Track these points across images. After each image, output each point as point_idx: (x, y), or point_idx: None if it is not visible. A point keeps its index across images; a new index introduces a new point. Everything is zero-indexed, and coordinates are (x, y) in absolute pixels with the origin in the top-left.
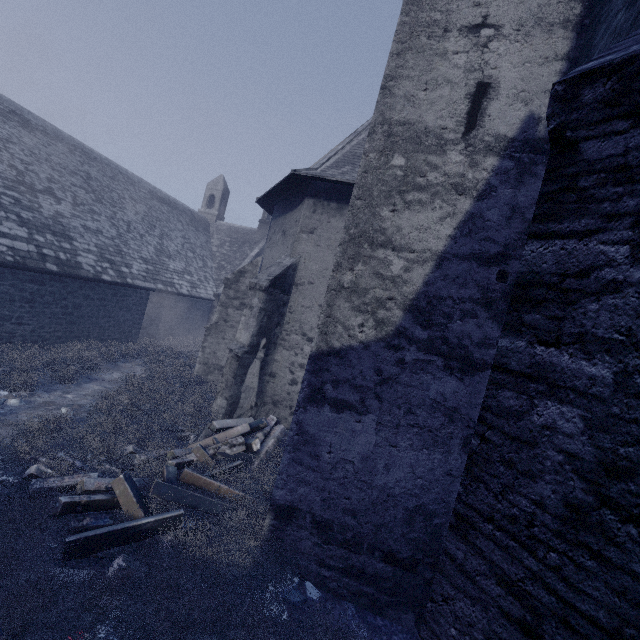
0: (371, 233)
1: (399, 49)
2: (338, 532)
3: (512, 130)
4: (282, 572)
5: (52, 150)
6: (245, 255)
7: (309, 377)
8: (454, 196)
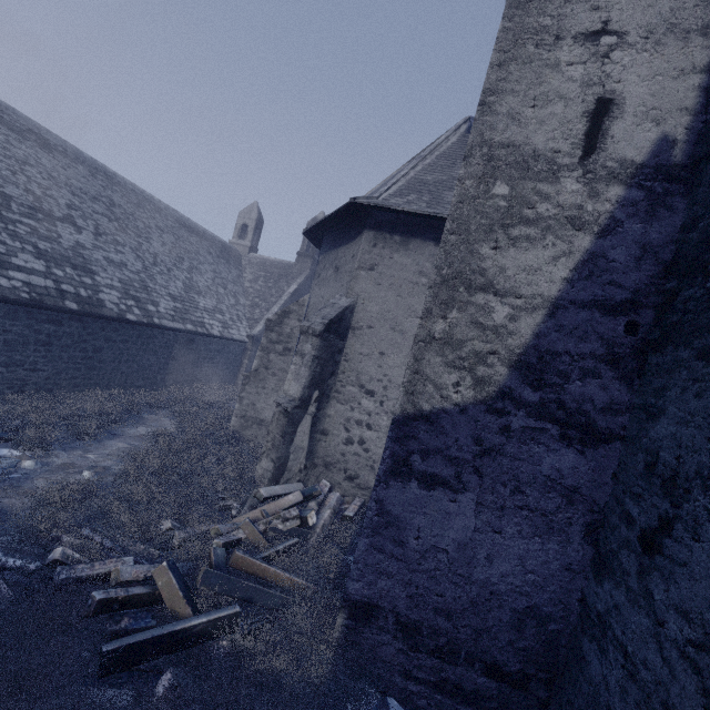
0: (468, 274)
1: (501, 59)
2: (428, 637)
3: (641, 154)
4: (363, 688)
5: (72, 173)
6: (281, 291)
7: (392, 445)
8: (570, 231)
